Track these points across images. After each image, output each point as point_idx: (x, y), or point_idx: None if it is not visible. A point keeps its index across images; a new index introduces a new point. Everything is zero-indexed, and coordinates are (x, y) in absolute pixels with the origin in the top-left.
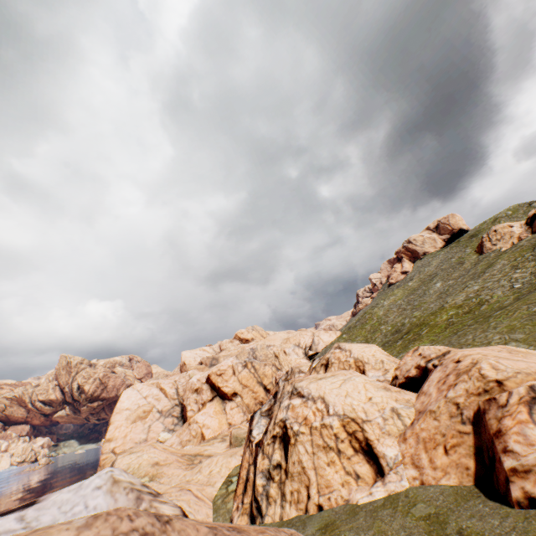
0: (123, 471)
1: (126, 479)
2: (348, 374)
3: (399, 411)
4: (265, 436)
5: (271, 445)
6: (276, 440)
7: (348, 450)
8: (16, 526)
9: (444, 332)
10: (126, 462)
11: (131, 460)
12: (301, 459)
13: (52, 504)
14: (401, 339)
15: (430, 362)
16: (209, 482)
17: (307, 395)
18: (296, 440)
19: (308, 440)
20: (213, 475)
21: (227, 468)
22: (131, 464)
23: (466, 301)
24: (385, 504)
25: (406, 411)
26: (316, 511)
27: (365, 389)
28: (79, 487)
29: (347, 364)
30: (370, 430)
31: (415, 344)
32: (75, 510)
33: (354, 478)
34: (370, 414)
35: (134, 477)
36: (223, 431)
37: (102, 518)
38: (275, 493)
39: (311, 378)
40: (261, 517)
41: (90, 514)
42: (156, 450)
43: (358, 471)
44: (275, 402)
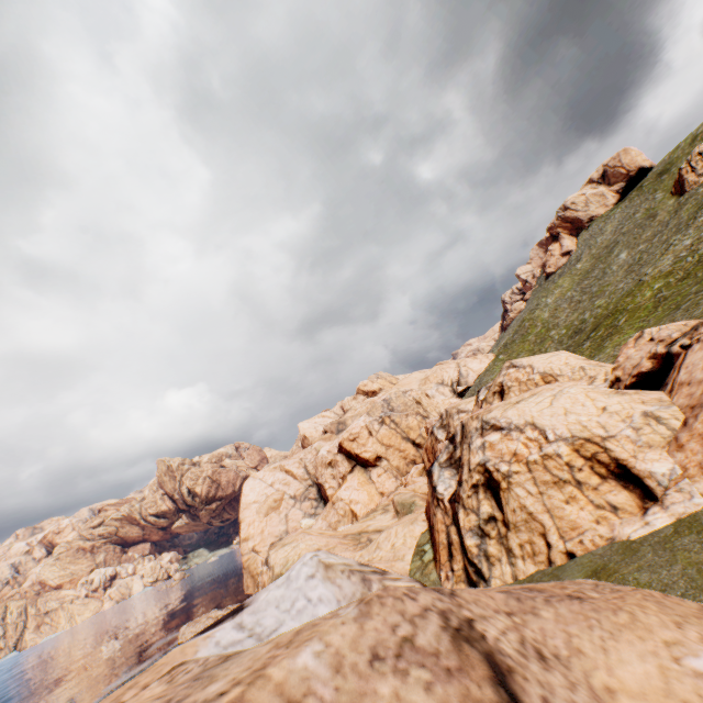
0: (329, 553)
1: (338, 561)
2: (556, 388)
3: (656, 414)
4: (460, 489)
5: (474, 497)
6: (479, 489)
7: (592, 480)
8: (239, 636)
9: (655, 314)
10: (282, 556)
11: (287, 552)
12: (523, 504)
13: (266, 605)
14: (588, 340)
15: (675, 344)
16: (397, 557)
17: (507, 426)
18: (508, 483)
19: (527, 479)
20: (397, 548)
21: (412, 538)
22: (289, 557)
23: (676, 265)
24: (679, 531)
25: (667, 412)
26: (565, 560)
27: (590, 399)
28: (288, 581)
29: (532, 384)
30: (618, 448)
31: (614, 340)
32: (298, 606)
33: (610, 511)
34: (611, 427)
35: (345, 558)
36: (381, 502)
37: (376, 603)
38: (497, 551)
39: (503, 405)
40: (485, 581)
41: (354, 602)
42: (311, 536)
43: (614, 502)
44: (454, 448)
